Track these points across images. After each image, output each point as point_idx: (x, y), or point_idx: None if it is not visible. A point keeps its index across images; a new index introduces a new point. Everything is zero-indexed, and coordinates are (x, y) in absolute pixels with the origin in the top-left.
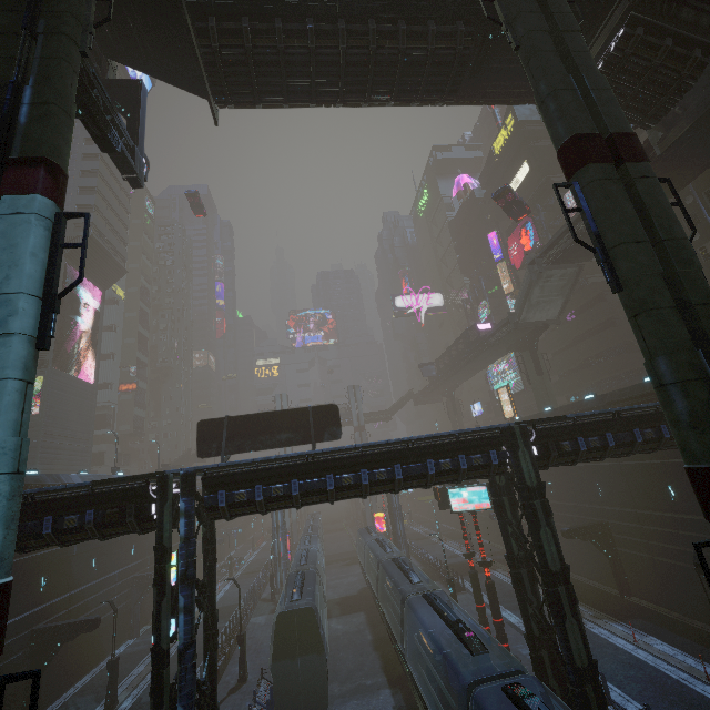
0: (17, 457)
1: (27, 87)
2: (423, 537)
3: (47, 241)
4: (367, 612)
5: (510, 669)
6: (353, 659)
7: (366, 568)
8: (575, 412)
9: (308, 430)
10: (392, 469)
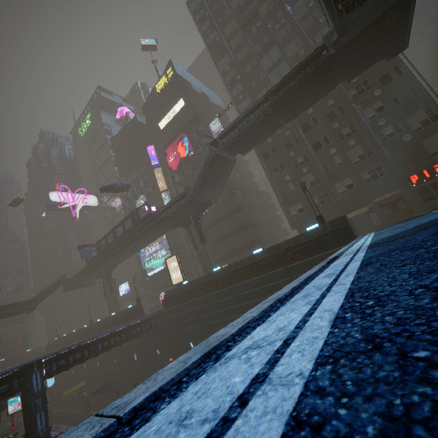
0: None
1: None
2: None
3: None
4: None
5: None
6: None
7: None
8: (253, 263)
9: None
10: None
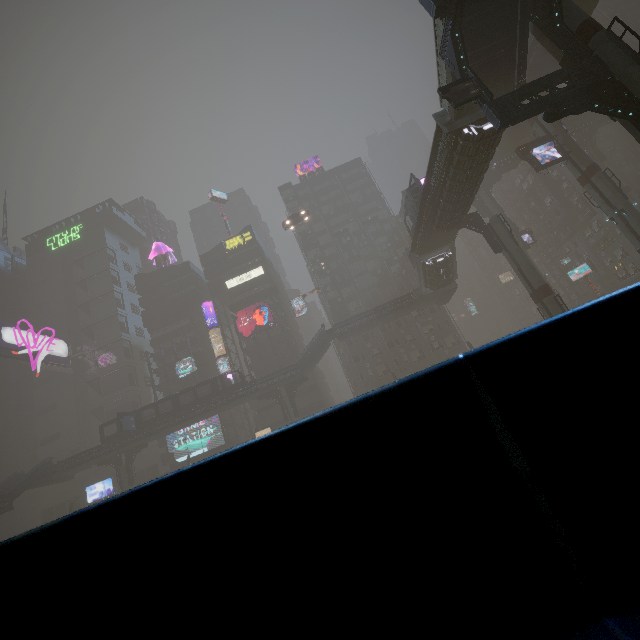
0: None
1: None
2: None
3: None
4: None
5: None
6: None
7: None
8: None
9: None
10: None
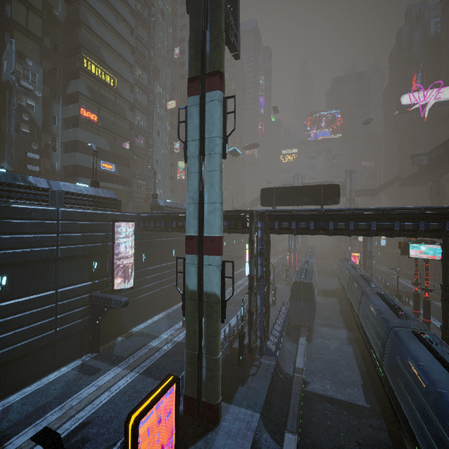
0: (221, 198)
1: (207, 31)
2: (385, 273)
3: (222, 112)
4: (338, 299)
5: (421, 329)
6: (327, 314)
7: (342, 278)
8: None
9: (319, 198)
10: (369, 224)
